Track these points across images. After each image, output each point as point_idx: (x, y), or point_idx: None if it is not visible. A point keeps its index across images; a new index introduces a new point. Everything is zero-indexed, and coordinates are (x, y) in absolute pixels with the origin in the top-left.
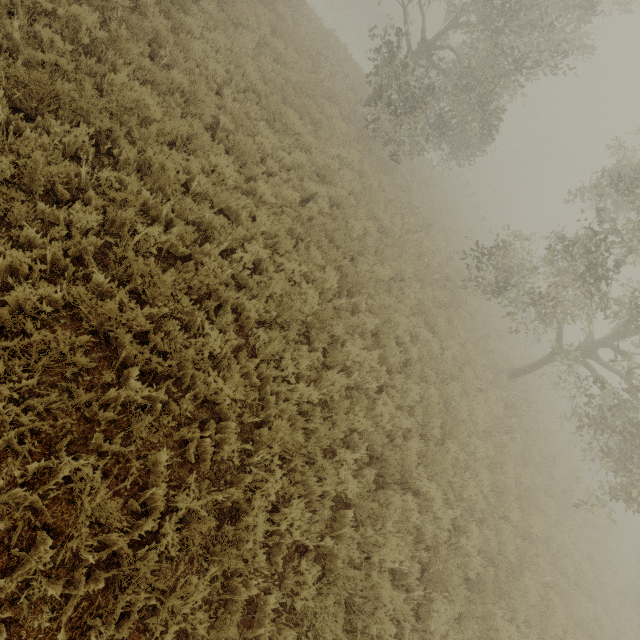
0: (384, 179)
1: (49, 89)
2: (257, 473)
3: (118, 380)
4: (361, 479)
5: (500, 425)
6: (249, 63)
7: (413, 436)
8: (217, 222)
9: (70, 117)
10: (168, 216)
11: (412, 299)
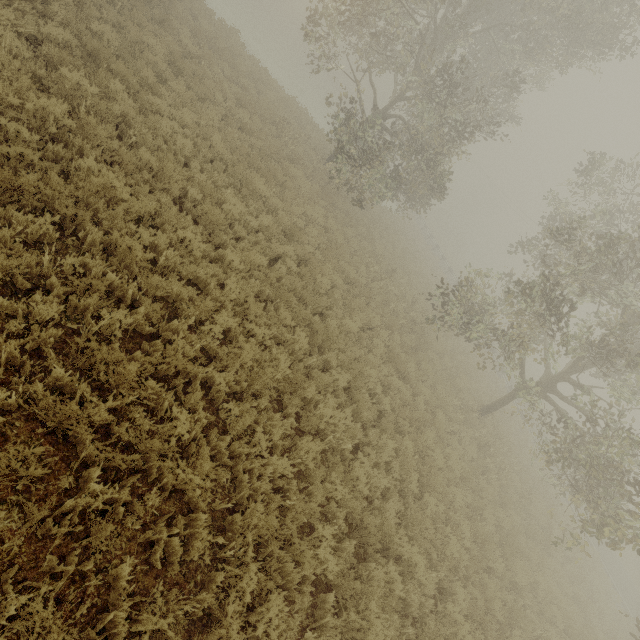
0: (348, 231)
1: (13, 182)
2: (230, 568)
3: (76, 482)
4: (341, 554)
5: (476, 466)
6: (216, 136)
7: (391, 495)
8: (185, 295)
9: (34, 204)
10: (134, 294)
11: (382, 348)
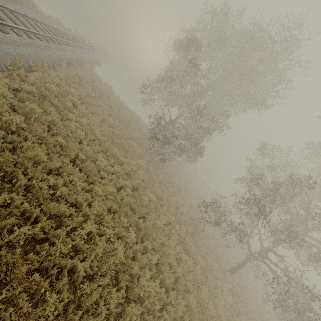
0: (158, 171)
1: None
2: None
3: None
4: None
5: (233, 310)
6: (97, 129)
7: None
8: (68, 212)
9: None
10: (38, 214)
11: (176, 235)
